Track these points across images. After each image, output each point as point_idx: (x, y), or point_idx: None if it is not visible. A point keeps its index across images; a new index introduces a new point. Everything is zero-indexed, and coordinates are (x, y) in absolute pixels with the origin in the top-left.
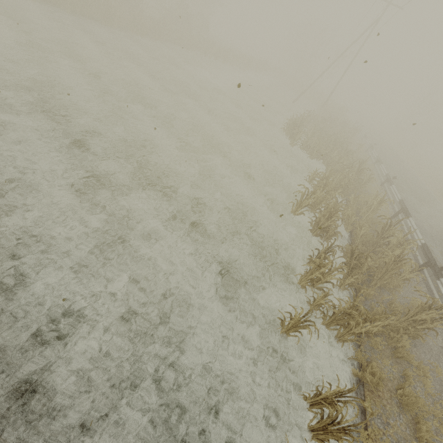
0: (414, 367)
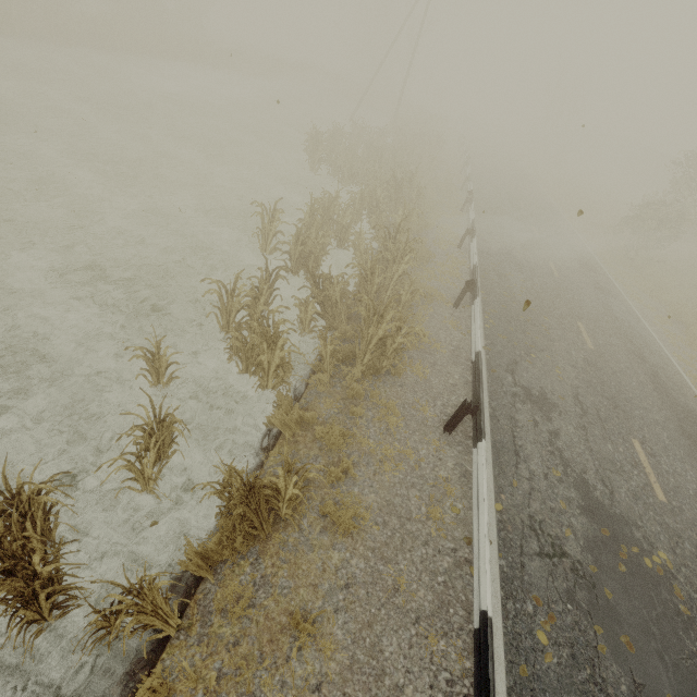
0: (382, 407)
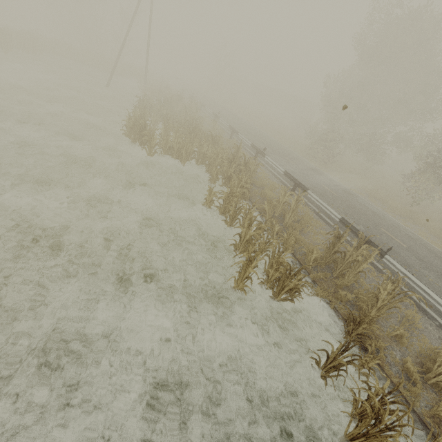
0: None
